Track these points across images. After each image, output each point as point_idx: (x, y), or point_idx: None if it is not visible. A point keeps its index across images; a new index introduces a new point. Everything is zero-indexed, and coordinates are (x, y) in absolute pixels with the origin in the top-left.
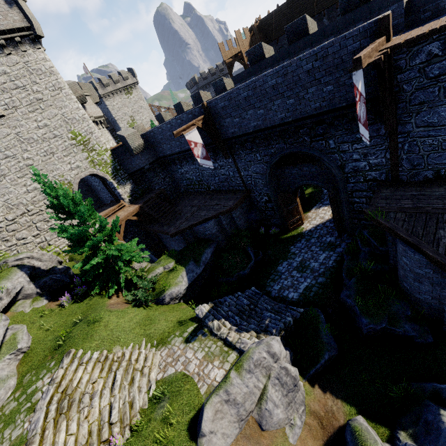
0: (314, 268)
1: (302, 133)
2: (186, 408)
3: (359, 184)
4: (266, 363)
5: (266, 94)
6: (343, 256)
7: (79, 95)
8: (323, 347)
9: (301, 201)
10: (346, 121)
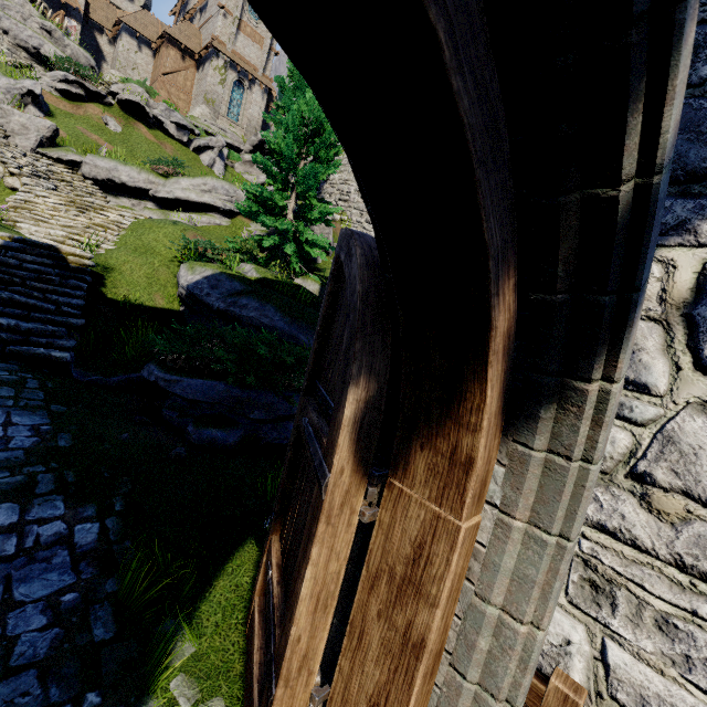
0: None
1: None
2: None
3: None
4: None
5: None
6: None
7: None
8: None
9: None
10: None
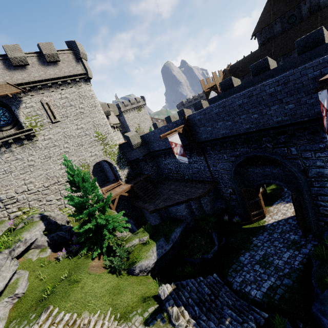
0: (278, 266)
1: (264, 140)
2: None
3: (324, 188)
4: None
5: (234, 110)
6: (310, 258)
7: (107, 110)
8: None
9: (262, 196)
10: (308, 133)
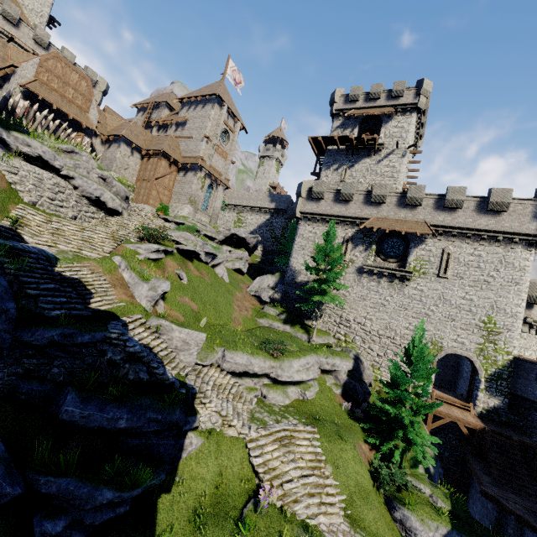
0: None
1: None
2: None
3: None
4: None
5: None
6: None
7: None
8: None
9: None
10: None
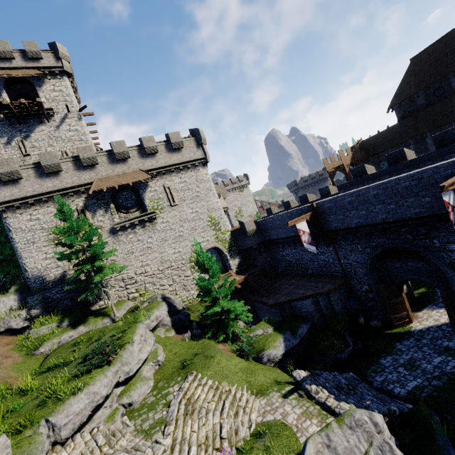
0: (426, 369)
1: (403, 231)
2: (286, 449)
3: None
4: (368, 428)
5: (368, 200)
6: None
7: (217, 193)
8: (437, 449)
9: (408, 299)
10: (449, 225)
